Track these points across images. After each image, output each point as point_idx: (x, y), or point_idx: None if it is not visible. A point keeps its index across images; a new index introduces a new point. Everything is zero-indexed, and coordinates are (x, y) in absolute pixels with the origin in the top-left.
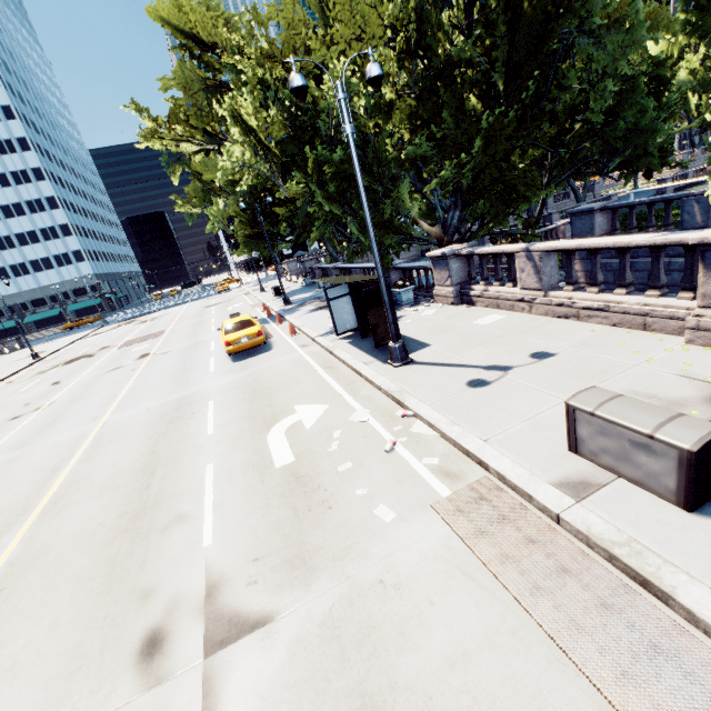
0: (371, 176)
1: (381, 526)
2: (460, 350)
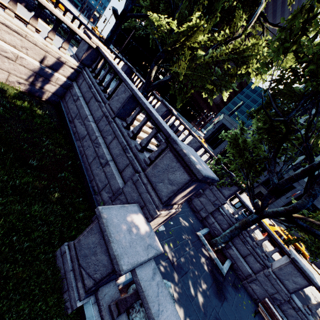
0: None
1: None
2: None
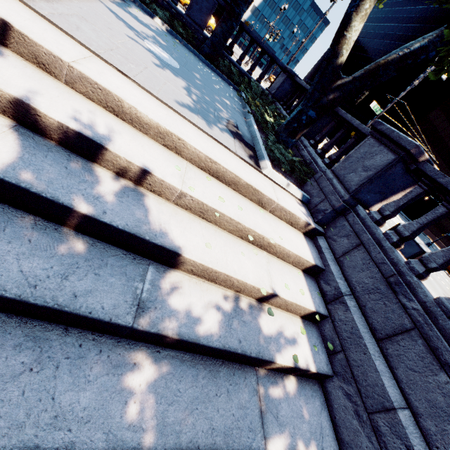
0: None
1: None
2: None
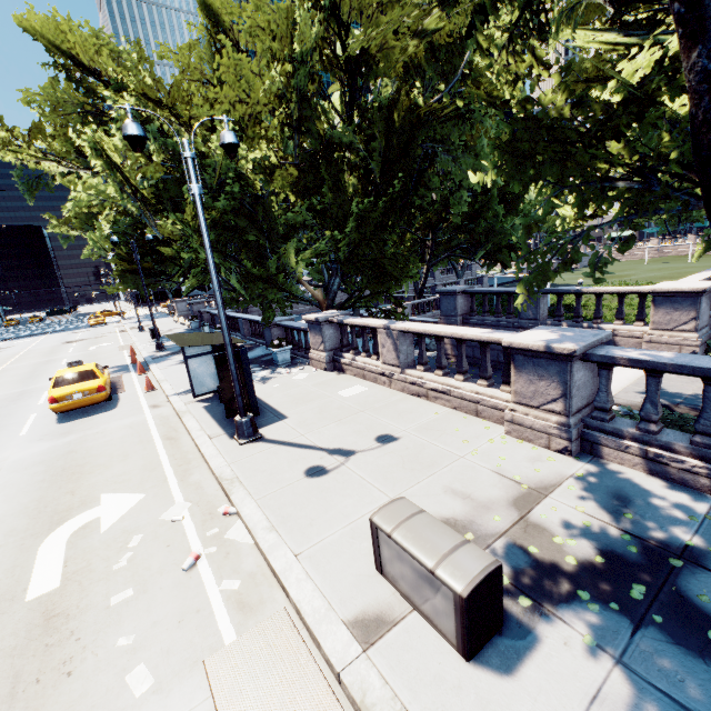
0: (261, 231)
1: (126, 704)
2: (314, 426)
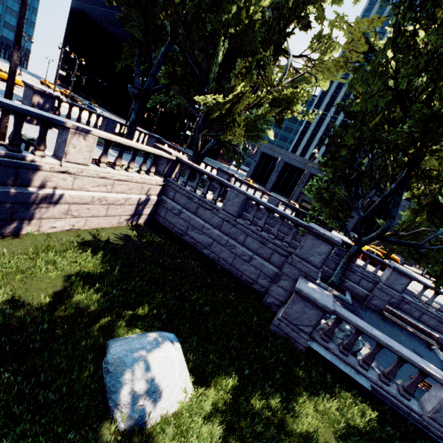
0: None
1: None
2: None
